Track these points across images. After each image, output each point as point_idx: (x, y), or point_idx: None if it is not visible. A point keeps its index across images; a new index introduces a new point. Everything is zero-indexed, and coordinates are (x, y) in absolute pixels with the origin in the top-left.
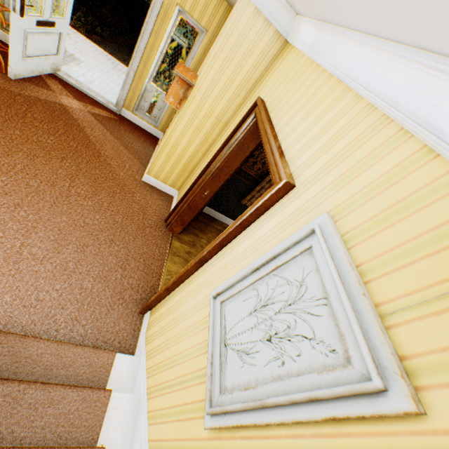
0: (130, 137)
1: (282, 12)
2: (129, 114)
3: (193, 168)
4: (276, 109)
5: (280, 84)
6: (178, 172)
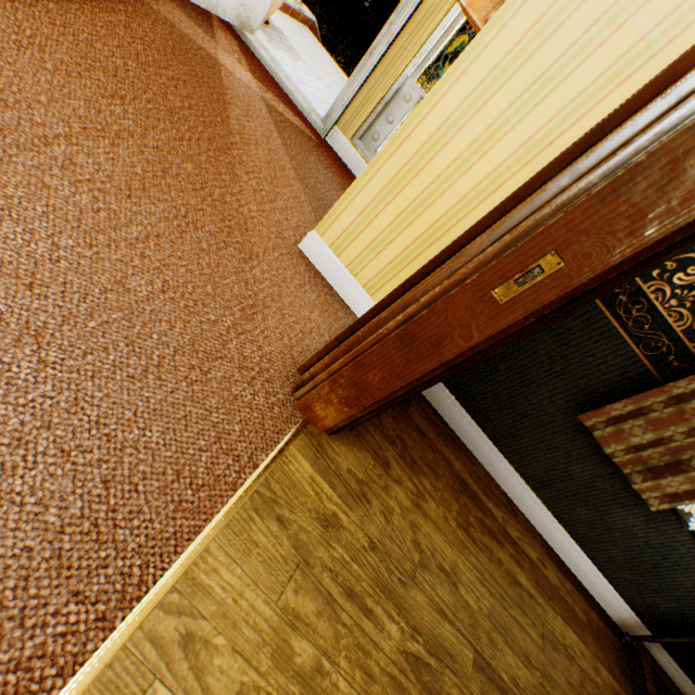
0: (324, 173)
1: None
2: (343, 141)
3: None
4: None
5: None
6: (404, 248)
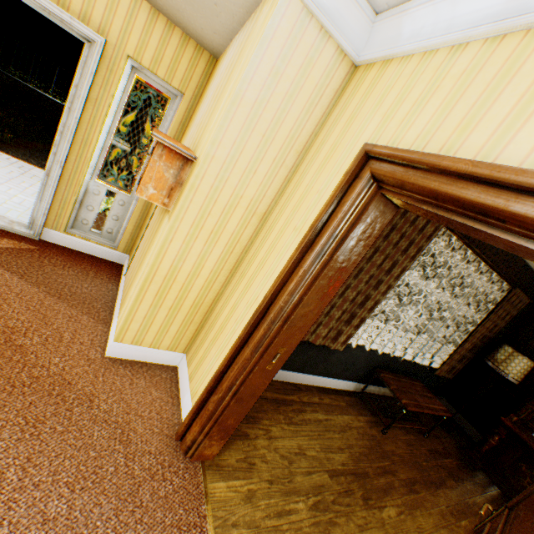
0: (67, 274)
1: (350, 12)
2: (59, 235)
3: (210, 306)
4: (467, 146)
5: (414, 110)
6: (182, 321)
